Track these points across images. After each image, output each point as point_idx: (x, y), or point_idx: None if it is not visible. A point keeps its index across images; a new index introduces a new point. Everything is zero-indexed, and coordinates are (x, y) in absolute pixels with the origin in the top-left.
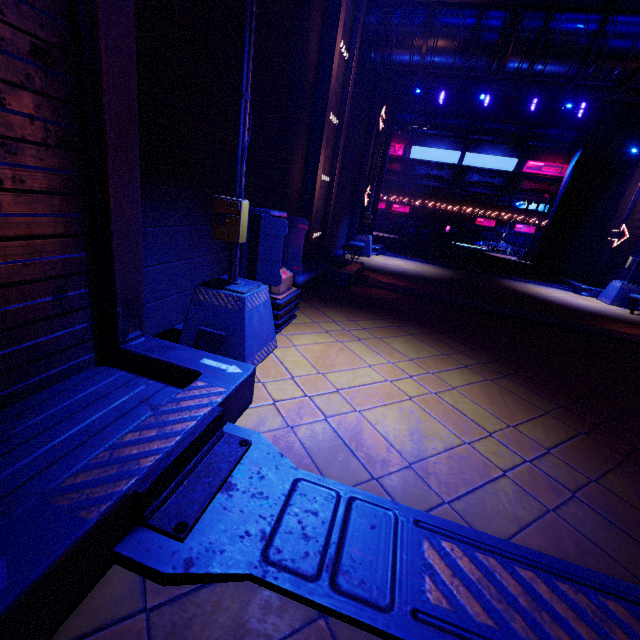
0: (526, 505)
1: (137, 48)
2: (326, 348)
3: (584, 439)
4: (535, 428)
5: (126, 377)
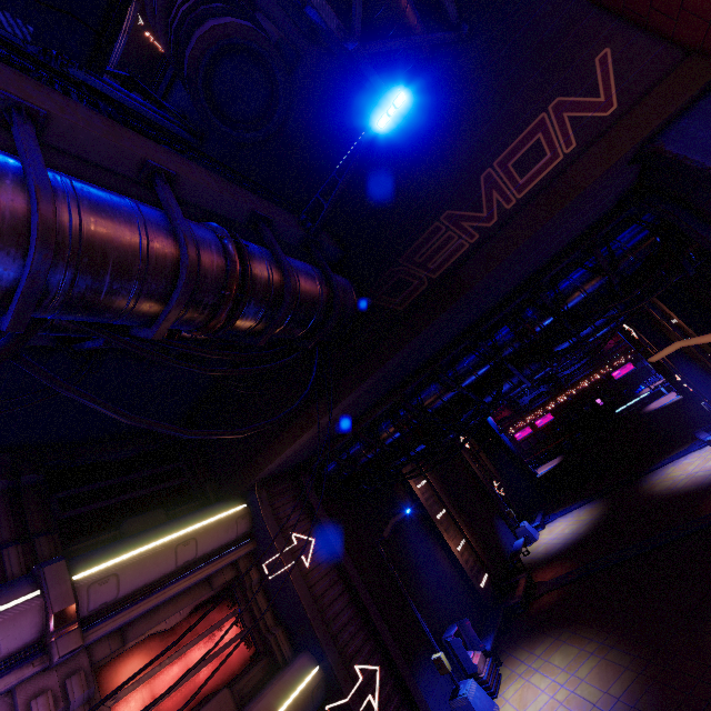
0: None
1: (387, 627)
2: (521, 691)
3: (639, 678)
4: (616, 686)
5: None
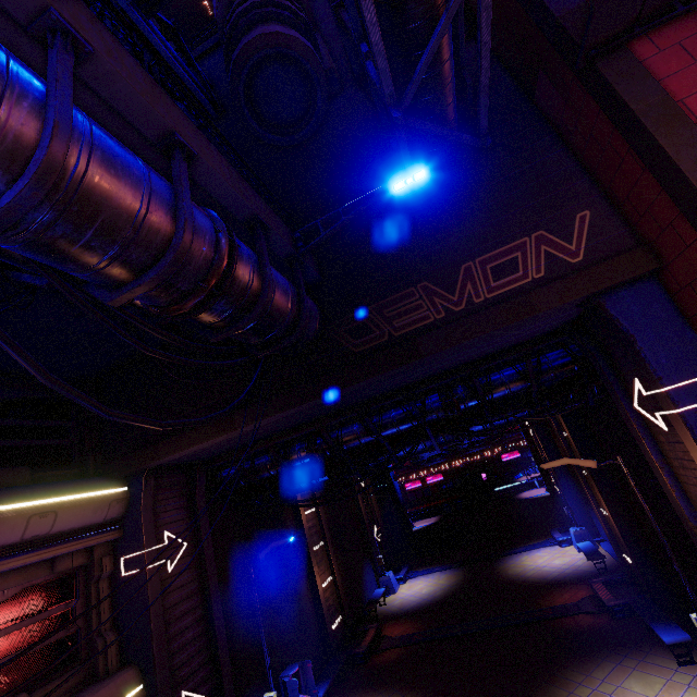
0: None
1: (229, 653)
2: None
3: None
4: None
5: None
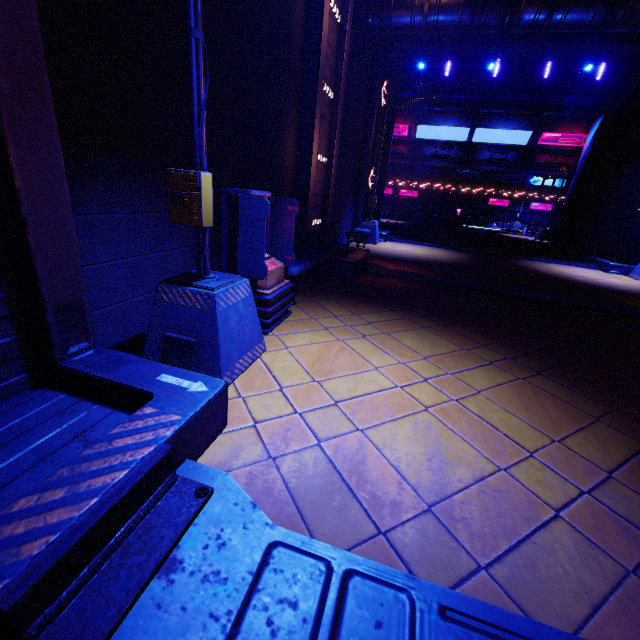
0: (595, 565)
1: None
2: (324, 349)
3: None
4: (587, 442)
5: (65, 402)
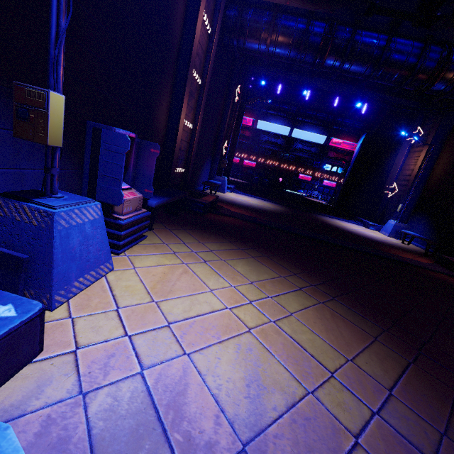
0: None
1: None
2: (169, 270)
3: (415, 370)
4: (371, 360)
5: None
